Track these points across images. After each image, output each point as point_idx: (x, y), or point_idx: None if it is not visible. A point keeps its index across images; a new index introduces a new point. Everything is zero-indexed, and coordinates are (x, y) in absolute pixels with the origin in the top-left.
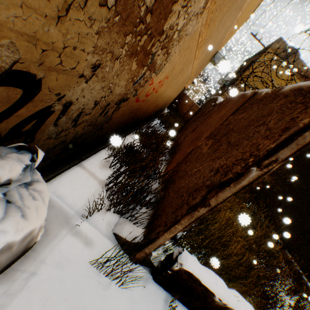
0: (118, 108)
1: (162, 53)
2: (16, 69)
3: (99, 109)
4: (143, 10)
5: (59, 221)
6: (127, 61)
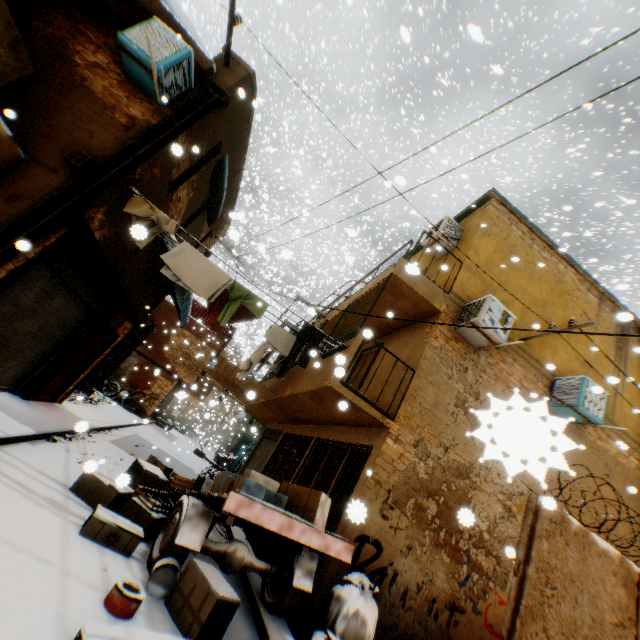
0: (455, 620)
1: (482, 552)
2: (376, 537)
3: (425, 599)
4: (430, 516)
5: None
6: (435, 549)
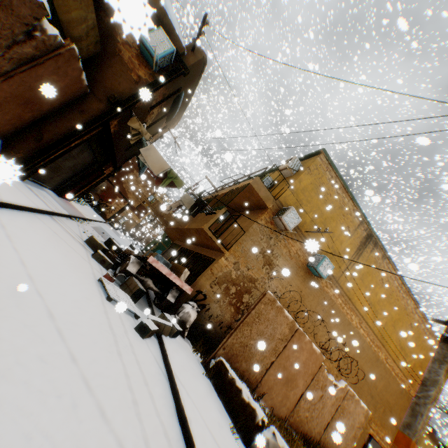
0: (228, 332)
1: None
2: (205, 293)
3: (218, 321)
4: (231, 293)
5: (188, 343)
6: (229, 305)
